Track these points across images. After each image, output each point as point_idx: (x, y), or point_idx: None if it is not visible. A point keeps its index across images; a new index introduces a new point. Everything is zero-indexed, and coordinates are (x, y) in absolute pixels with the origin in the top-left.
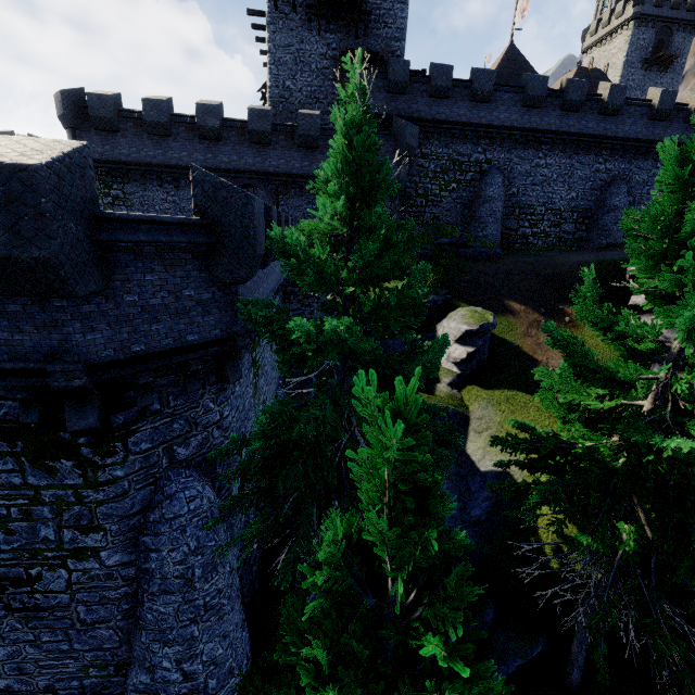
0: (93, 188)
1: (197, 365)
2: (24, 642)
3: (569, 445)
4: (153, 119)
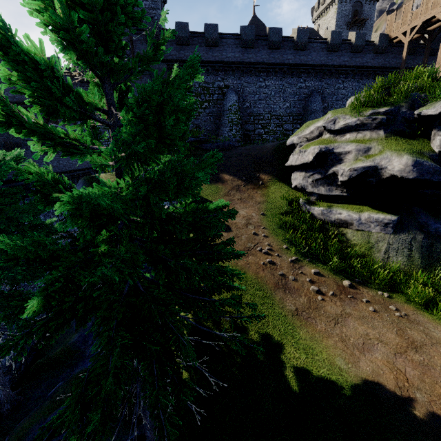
0: None
1: None
2: None
3: None
4: None
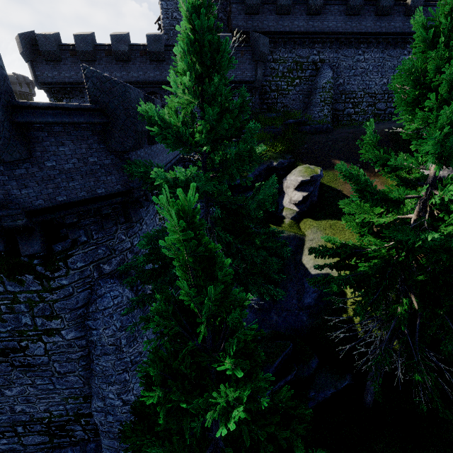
0: (7, 83)
1: (107, 210)
2: (26, 385)
3: (362, 250)
4: (83, 49)
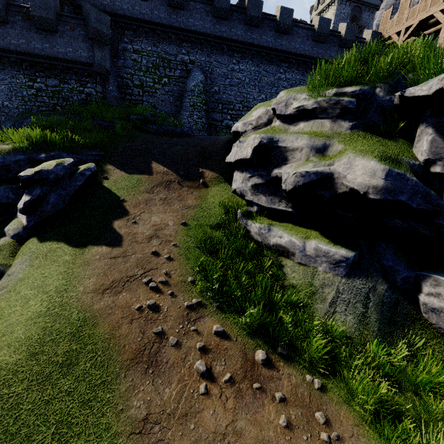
0: None
1: None
2: None
3: None
4: None
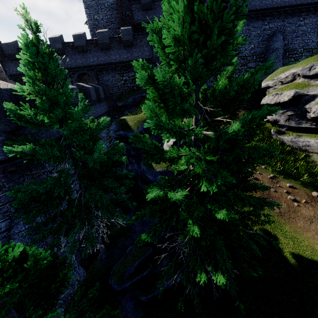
0: None
1: (10, 168)
2: None
3: None
4: None
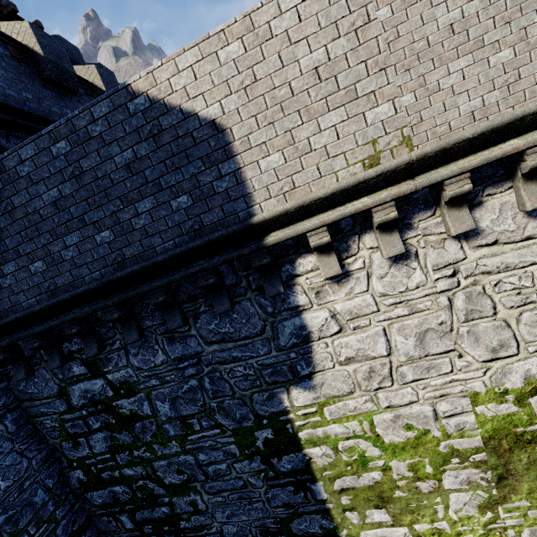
0: None
1: None
2: None
3: None
4: None
